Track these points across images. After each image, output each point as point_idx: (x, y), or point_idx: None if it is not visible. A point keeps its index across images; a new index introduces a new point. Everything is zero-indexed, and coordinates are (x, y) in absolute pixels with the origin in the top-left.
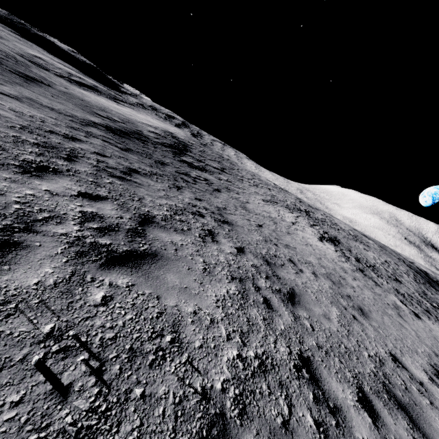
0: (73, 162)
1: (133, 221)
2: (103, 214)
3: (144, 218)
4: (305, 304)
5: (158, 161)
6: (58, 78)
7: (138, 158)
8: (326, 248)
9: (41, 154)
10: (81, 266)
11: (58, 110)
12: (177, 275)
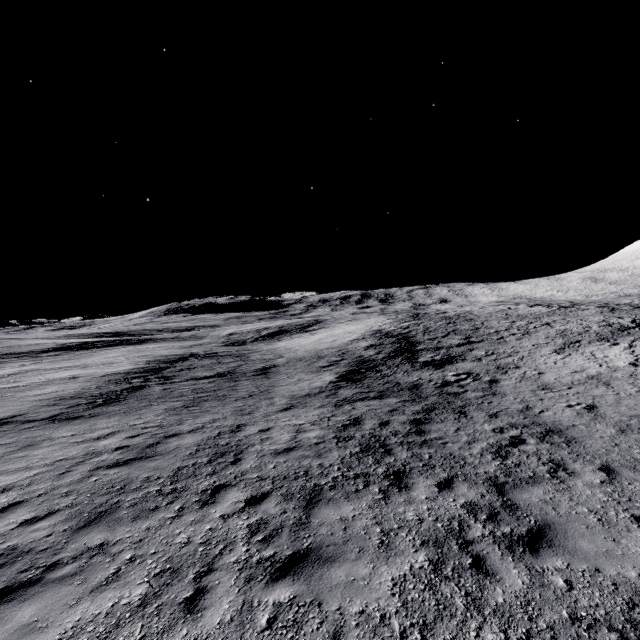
0: (392, 453)
1: (492, 493)
2: (472, 499)
3: (493, 484)
4: None
5: (410, 387)
6: (259, 345)
7: (395, 398)
8: None
9: (377, 461)
10: (523, 560)
11: (310, 392)
12: (585, 539)
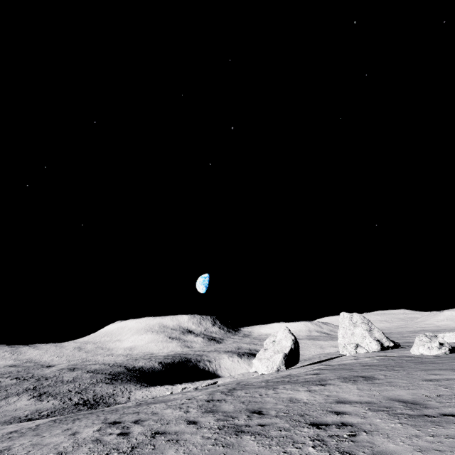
0: None
1: None
2: None
3: None
4: None
5: None
6: None
7: None
8: (27, 402)
9: None
10: None
11: None
12: None
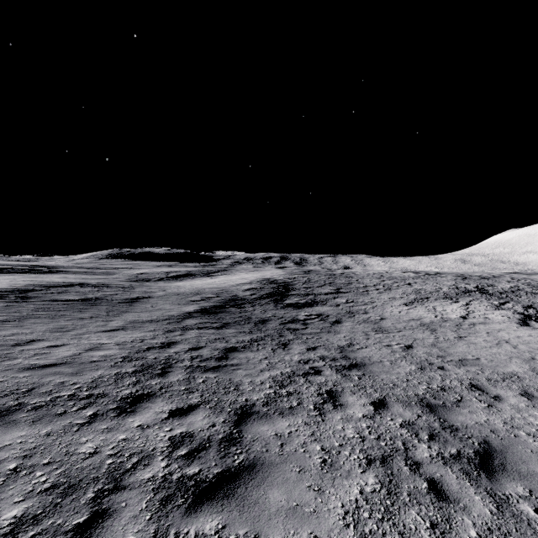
0: (166, 375)
1: (227, 423)
2: (194, 430)
3: (241, 413)
4: (517, 465)
5: (258, 321)
6: (158, 283)
7: (235, 329)
8: None
9: (137, 382)
10: (165, 519)
11: (156, 318)
12: (283, 488)
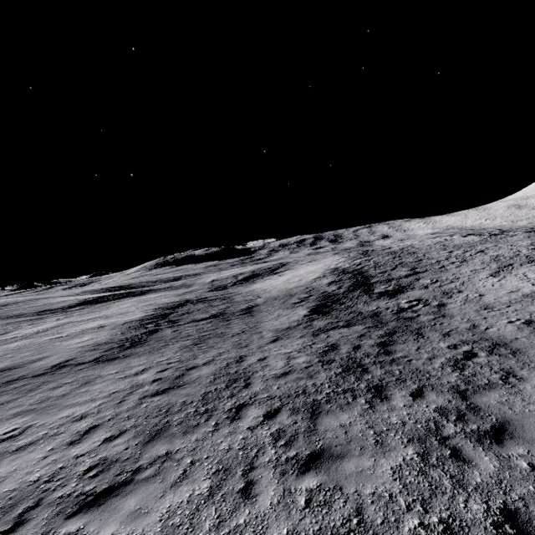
0: (369, 371)
1: (457, 399)
2: (441, 405)
3: (456, 391)
4: None
5: (371, 315)
6: (238, 289)
7: (361, 325)
8: None
9: (358, 378)
10: (492, 449)
11: (290, 325)
12: None
